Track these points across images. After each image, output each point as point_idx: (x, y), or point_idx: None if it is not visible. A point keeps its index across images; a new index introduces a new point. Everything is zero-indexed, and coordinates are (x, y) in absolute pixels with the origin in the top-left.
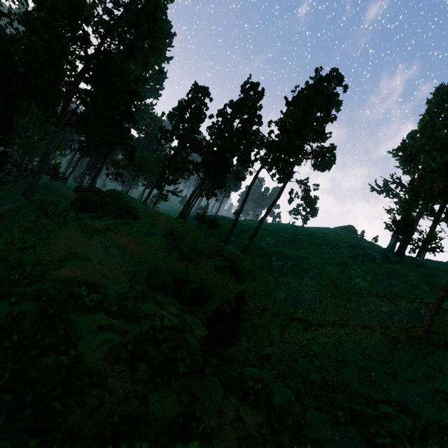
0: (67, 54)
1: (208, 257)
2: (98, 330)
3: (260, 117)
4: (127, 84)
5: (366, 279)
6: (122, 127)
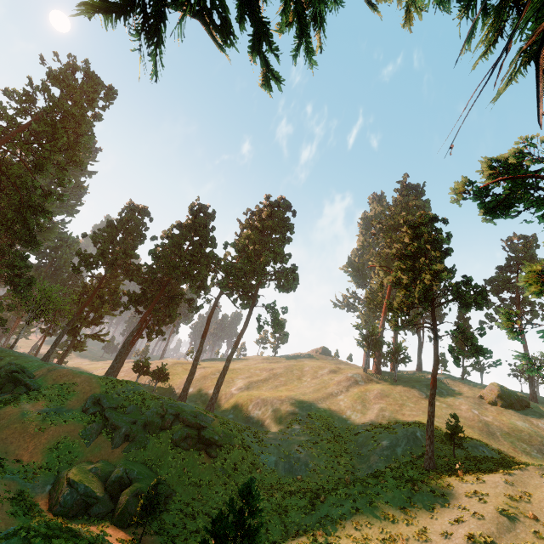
0: None
1: (160, 428)
2: None
3: (214, 238)
4: (28, 198)
5: (356, 409)
6: (14, 252)
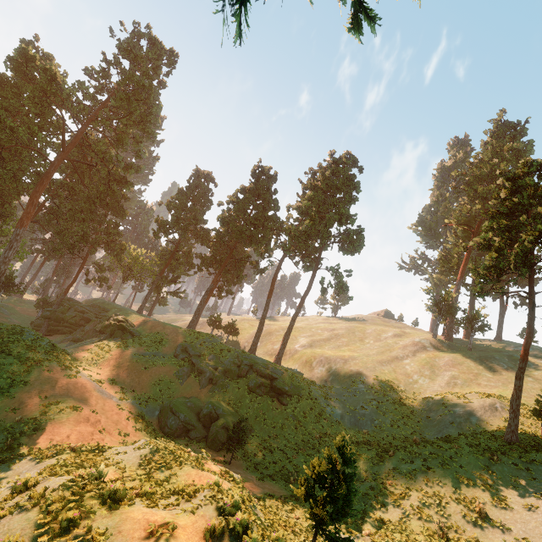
0: (35, 141)
1: (237, 376)
2: (145, 537)
3: (276, 201)
4: (114, 172)
5: (424, 374)
6: (108, 221)
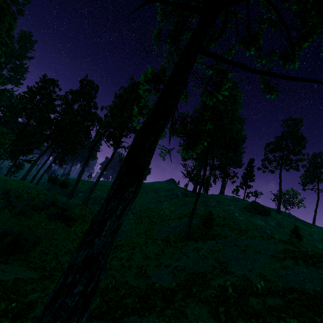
0: None
1: (41, 209)
2: None
3: (96, 103)
4: None
5: (170, 209)
6: None
